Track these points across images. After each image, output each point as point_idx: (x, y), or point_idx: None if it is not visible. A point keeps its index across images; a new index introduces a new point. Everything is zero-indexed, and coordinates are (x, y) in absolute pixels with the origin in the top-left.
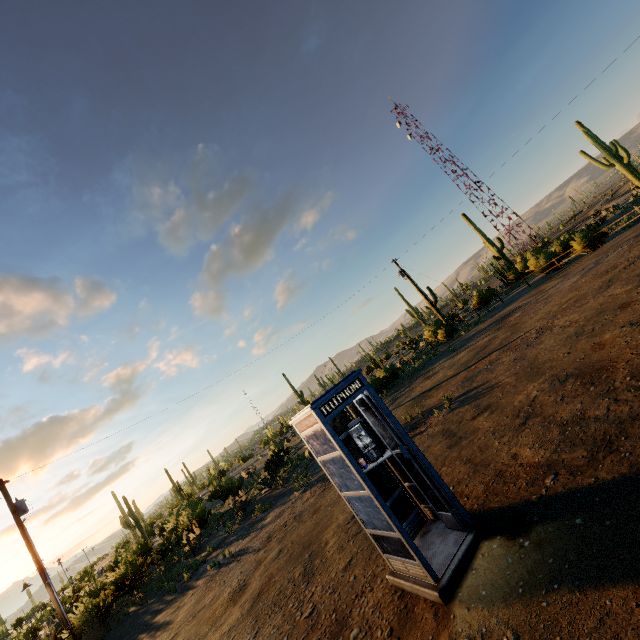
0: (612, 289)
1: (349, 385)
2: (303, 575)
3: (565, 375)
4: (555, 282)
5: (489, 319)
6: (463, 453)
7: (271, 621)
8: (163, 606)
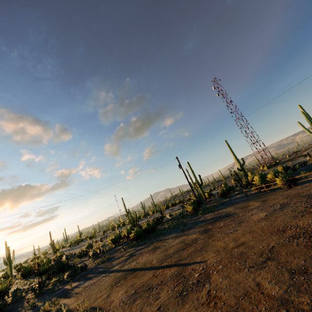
0: (264, 272)
1: None
2: None
3: None
4: (257, 204)
5: (216, 211)
6: None
7: None
8: None
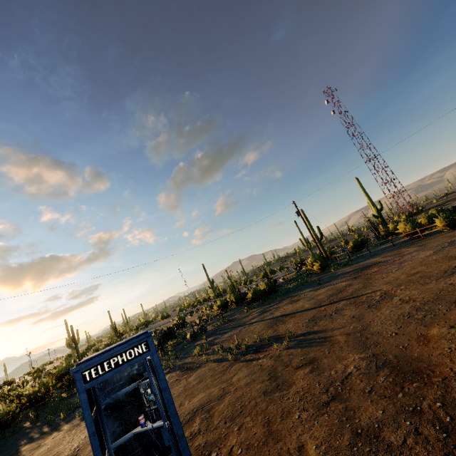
0: (455, 278)
1: (131, 348)
2: None
3: (384, 360)
4: (413, 249)
5: (355, 264)
6: (269, 409)
7: None
8: (37, 436)
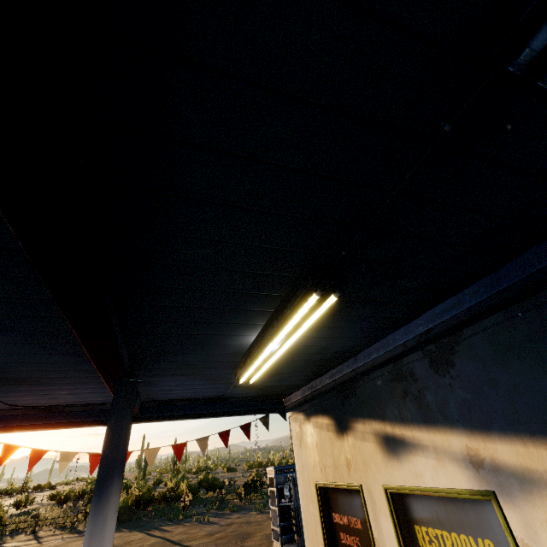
0: None
1: (289, 468)
2: (241, 540)
3: None
4: None
5: None
6: None
7: (223, 546)
8: (165, 524)
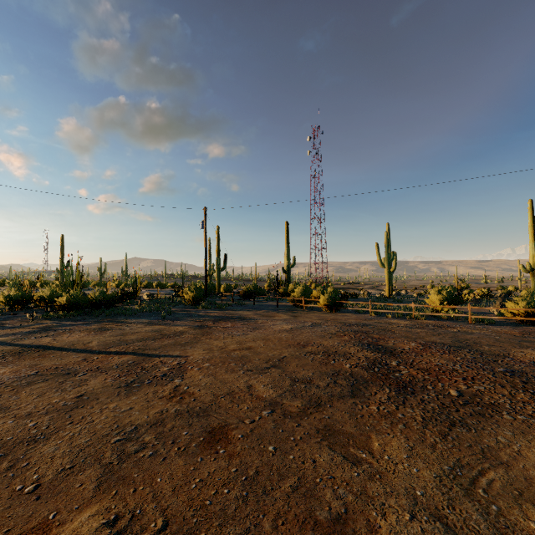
0: (263, 377)
1: None
2: None
3: None
4: (285, 317)
5: (227, 310)
6: None
7: None
8: None
